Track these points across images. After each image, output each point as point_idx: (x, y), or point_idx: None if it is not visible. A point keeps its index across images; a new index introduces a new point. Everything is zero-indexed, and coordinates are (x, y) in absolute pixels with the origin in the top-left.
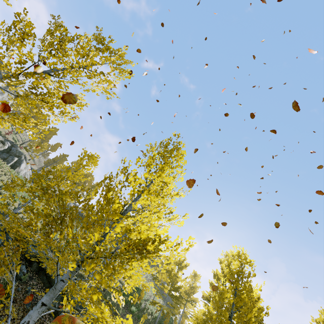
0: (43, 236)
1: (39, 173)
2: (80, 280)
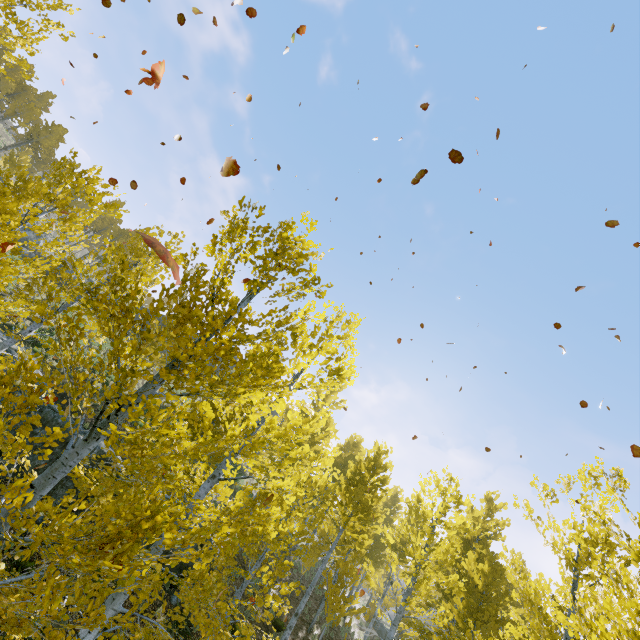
0: None
1: None
2: None
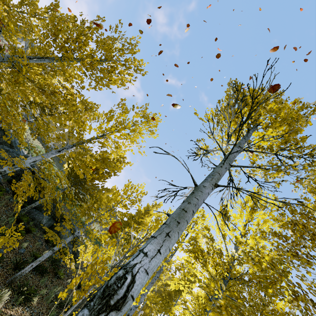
0: None
1: None
2: None
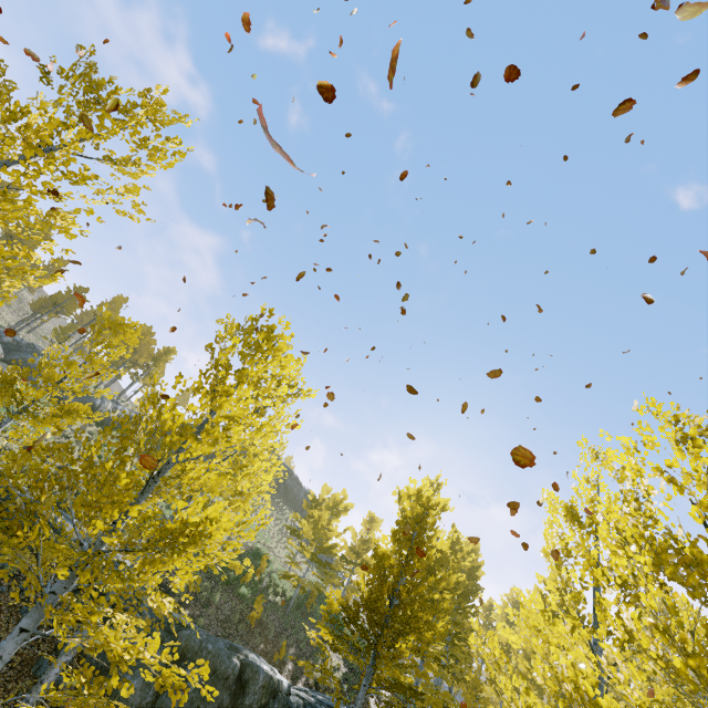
0: (3, 537)
1: (4, 374)
2: (72, 597)
